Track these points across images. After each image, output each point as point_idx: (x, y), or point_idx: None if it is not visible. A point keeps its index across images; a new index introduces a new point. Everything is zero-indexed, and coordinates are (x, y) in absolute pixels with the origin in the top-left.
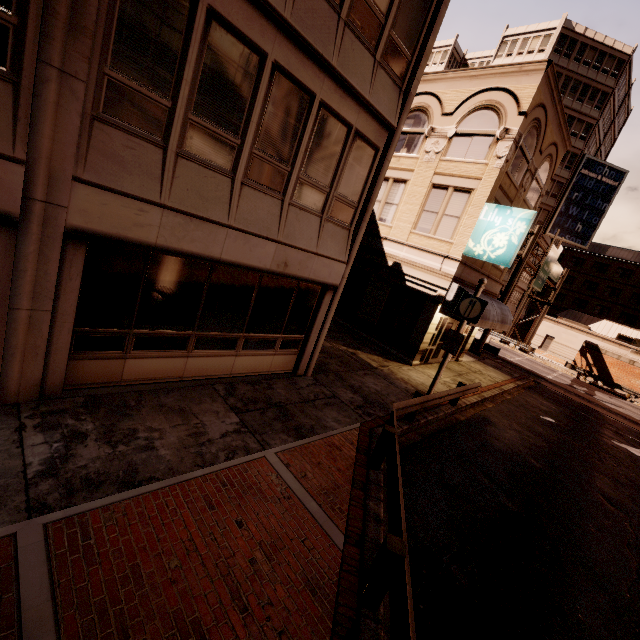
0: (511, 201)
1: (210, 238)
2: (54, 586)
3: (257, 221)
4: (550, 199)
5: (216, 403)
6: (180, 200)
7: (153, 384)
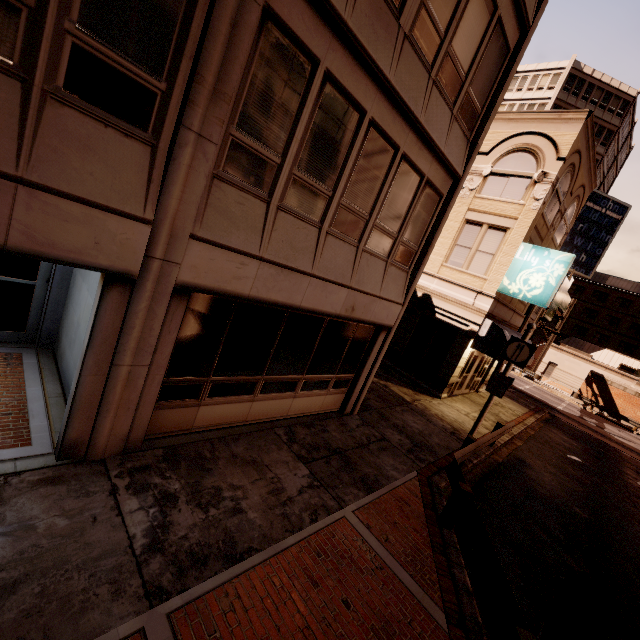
0: (542, 240)
1: (295, 287)
2: None
3: (335, 268)
4: None
5: (283, 451)
6: (275, 252)
7: (220, 430)
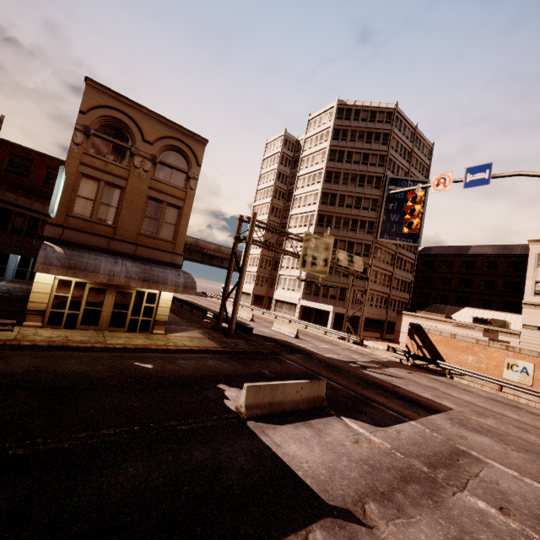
0: (124, 178)
1: None
2: None
3: None
4: (371, 212)
5: None
6: None
7: None
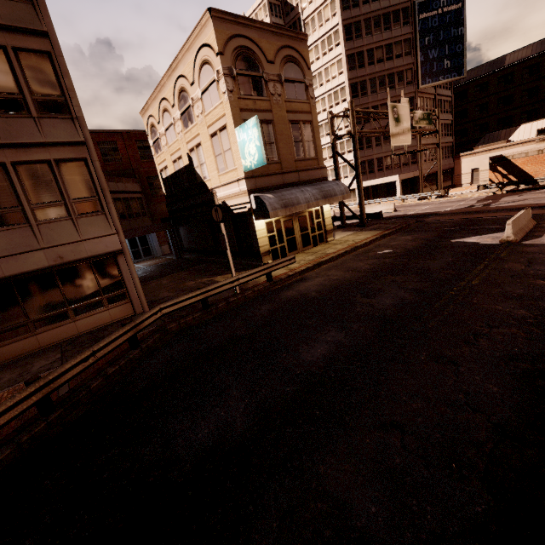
0: (269, 111)
1: None
2: None
3: (17, 246)
4: (406, 58)
5: (53, 353)
6: None
7: (20, 358)
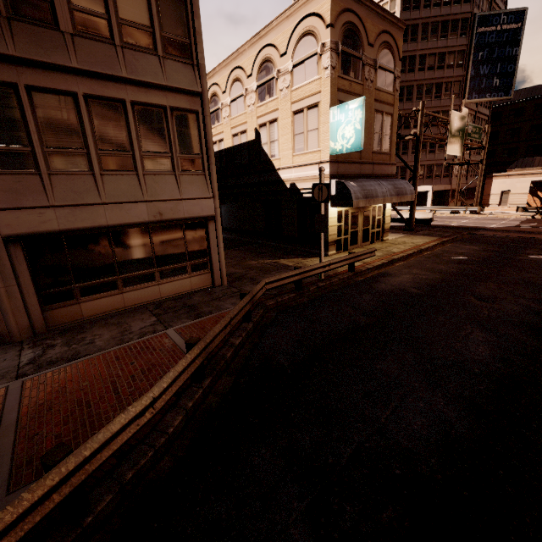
0: (361, 96)
1: (94, 215)
2: (21, 399)
3: (123, 194)
4: (457, 70)
5: (144, 315)
6: (62, 199)
7: (105, 315)
